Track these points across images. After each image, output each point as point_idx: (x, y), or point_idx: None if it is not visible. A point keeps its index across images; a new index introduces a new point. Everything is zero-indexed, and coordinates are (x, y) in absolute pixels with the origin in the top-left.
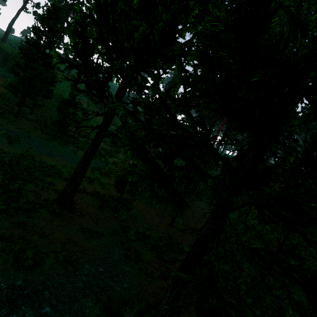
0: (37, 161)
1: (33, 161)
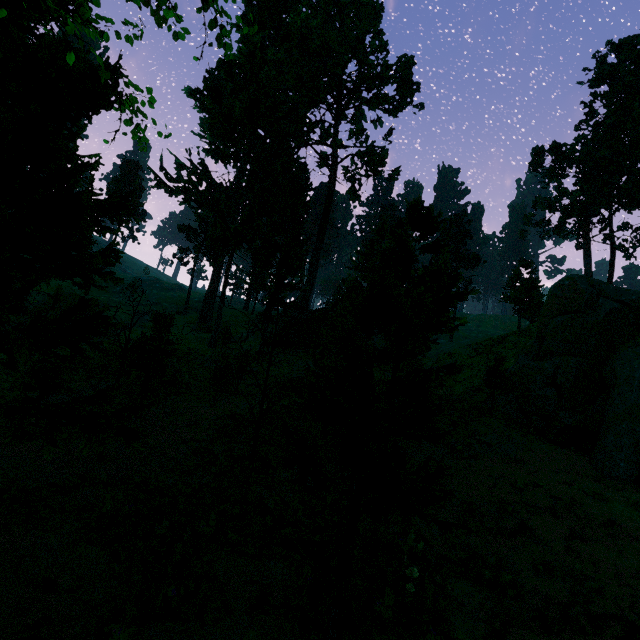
0: None
1: None
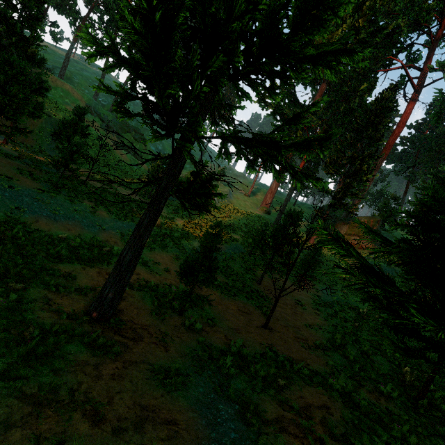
0: (33, 232)
1: (27, 234)
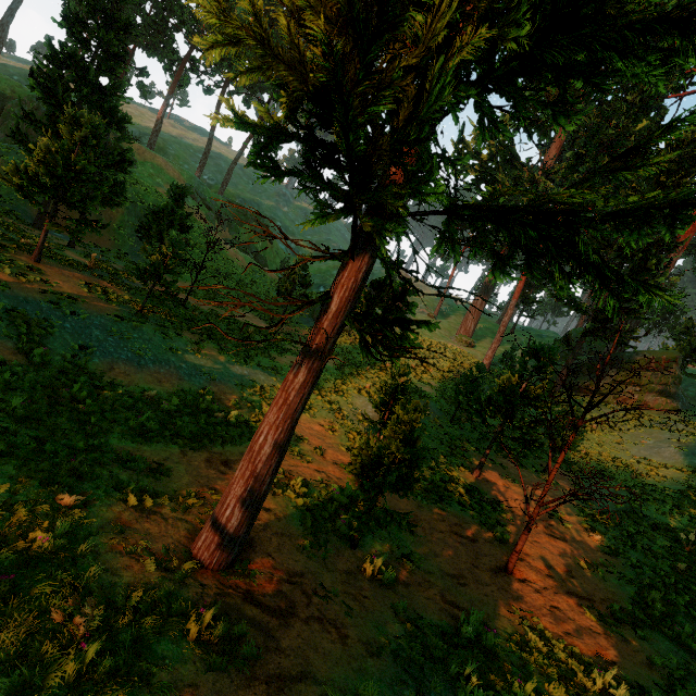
0: (105, 388)
1: (95, 391)
